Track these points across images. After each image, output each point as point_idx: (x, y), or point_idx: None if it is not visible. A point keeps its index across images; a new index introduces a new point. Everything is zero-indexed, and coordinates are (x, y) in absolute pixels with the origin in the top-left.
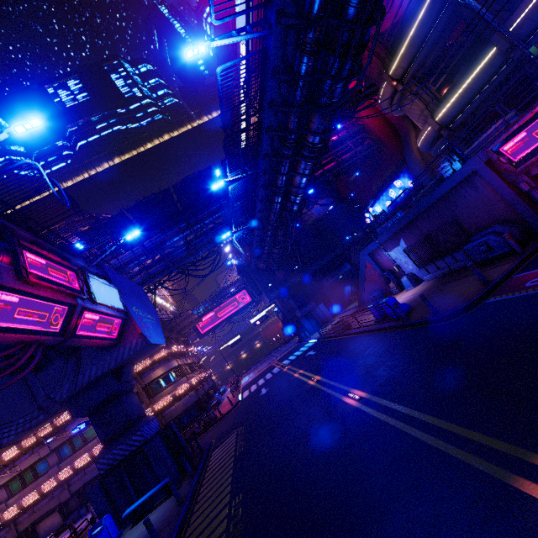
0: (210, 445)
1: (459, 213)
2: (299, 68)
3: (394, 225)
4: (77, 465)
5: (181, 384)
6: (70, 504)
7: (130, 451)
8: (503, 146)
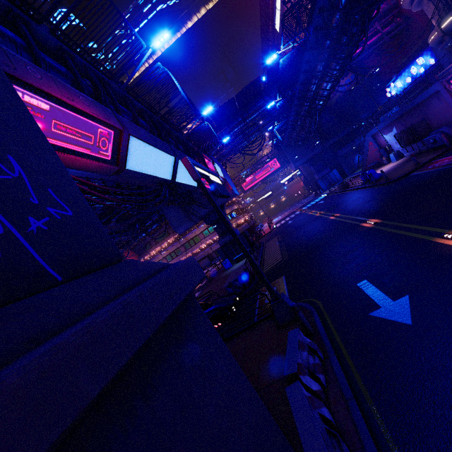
0: (263, 242)
1: (429, 114)
2: (325, 44)
3: (389, 118)
4: (194, 252)
5: (240, 218)
6: None
7: (231, 239)
8: None
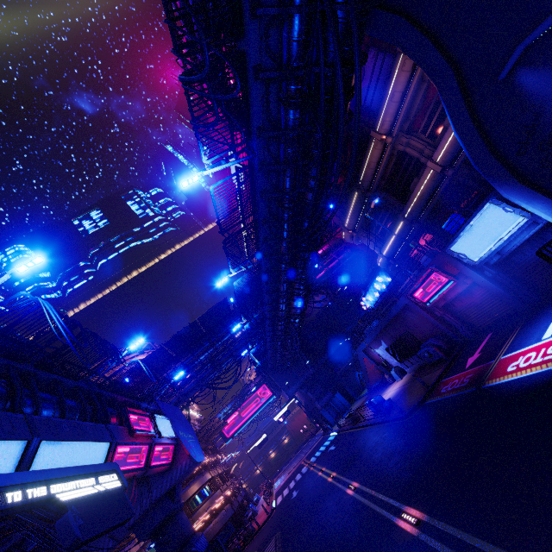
0: None
1: (410, 326)
2: (281, 268)
3: (373, 331)
4: None
5: (216, 498)
6: None
7: None
8: (414, 294)
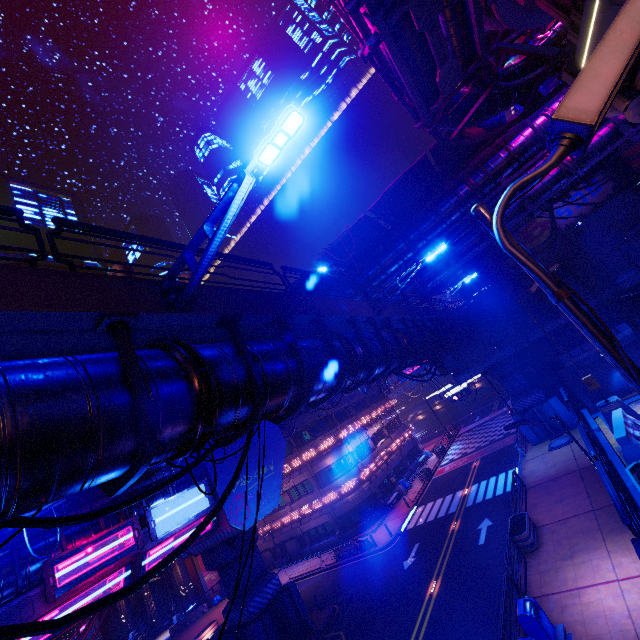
0: (325, 625)
1: None
2: None
3: None
4: (274, 526)
5: (349, 477)
6: (276, 550)
7: (242, 621)
8: None
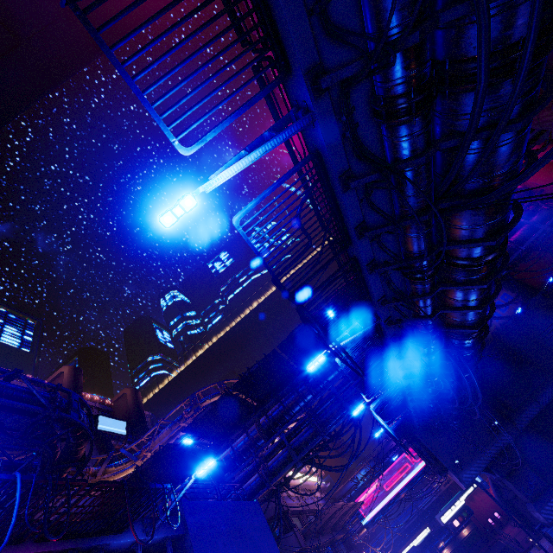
0: None
1: None
2: (395, 150)
3: None
4: None
5: None
6: None
7: None
8: None
